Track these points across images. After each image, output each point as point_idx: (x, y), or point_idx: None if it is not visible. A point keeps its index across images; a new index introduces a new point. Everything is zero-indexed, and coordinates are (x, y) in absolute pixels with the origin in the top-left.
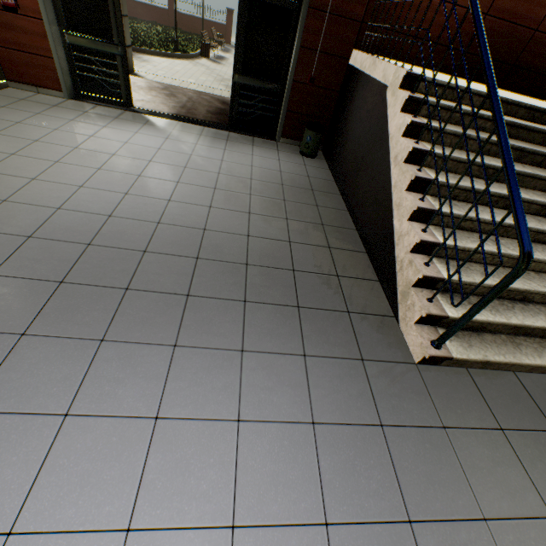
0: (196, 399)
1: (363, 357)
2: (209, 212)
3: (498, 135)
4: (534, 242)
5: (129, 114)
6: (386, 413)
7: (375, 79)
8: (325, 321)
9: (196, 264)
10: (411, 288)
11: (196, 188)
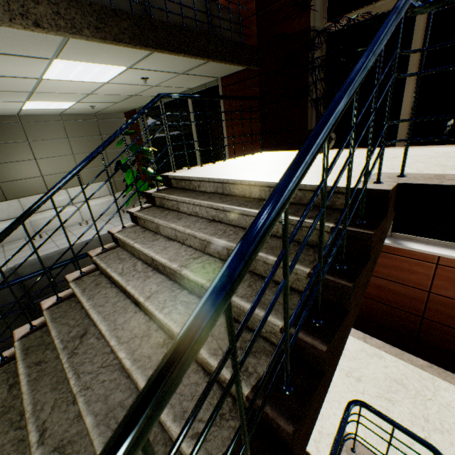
0: None
1: None
2: None
3: None
4: None
5: None
6: None
7: None
8: None
9: None
10: None
11: None
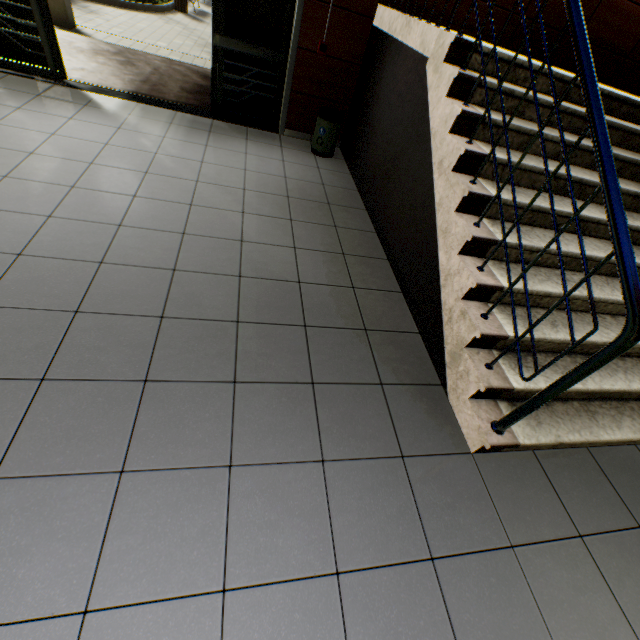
0: (155, 564)
1: (403, 453)
2: (182, 242)
3: (596, 136)
4: (610, 276)
5: (60, 90)
6: (438, 537)
7: (410, 48)
8: (350, 401)
9: (160, 326)
10: (464, 350)
11: (163, 205)
